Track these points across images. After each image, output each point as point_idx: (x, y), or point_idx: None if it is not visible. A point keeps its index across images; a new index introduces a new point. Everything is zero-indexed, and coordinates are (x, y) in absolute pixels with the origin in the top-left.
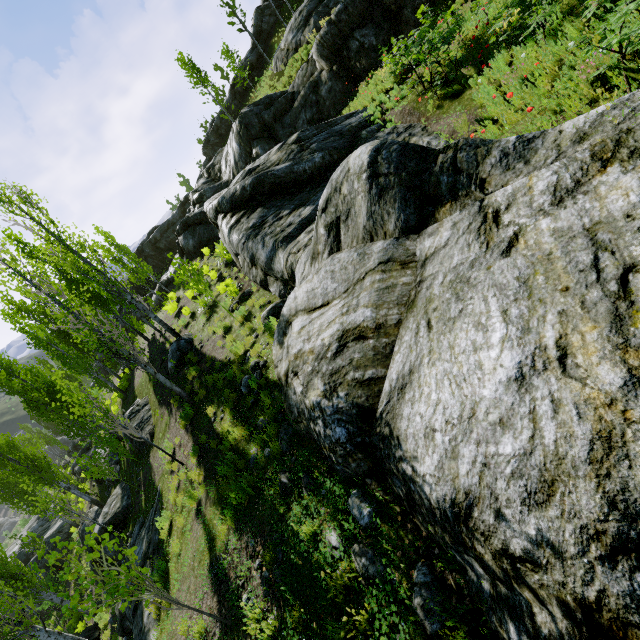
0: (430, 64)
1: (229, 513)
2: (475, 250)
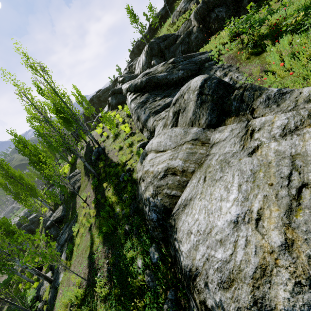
0: (248, 35)
1: (101, 235)
2: (237, 147)
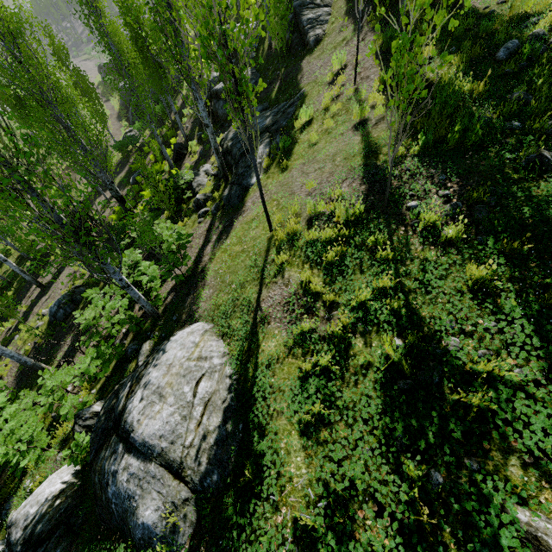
0: None
1: (422, 143)
2: None
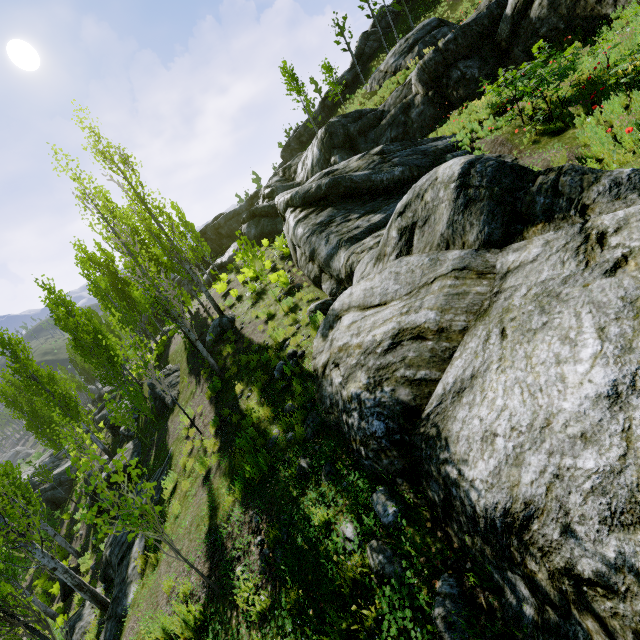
0: (536, 98)
1: (239, 485)
2: (570, 267)
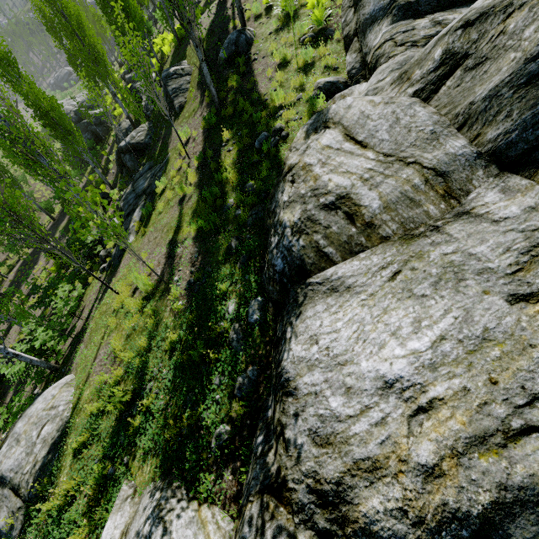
0: None
1: (194, 226)
2: (503, 262)
